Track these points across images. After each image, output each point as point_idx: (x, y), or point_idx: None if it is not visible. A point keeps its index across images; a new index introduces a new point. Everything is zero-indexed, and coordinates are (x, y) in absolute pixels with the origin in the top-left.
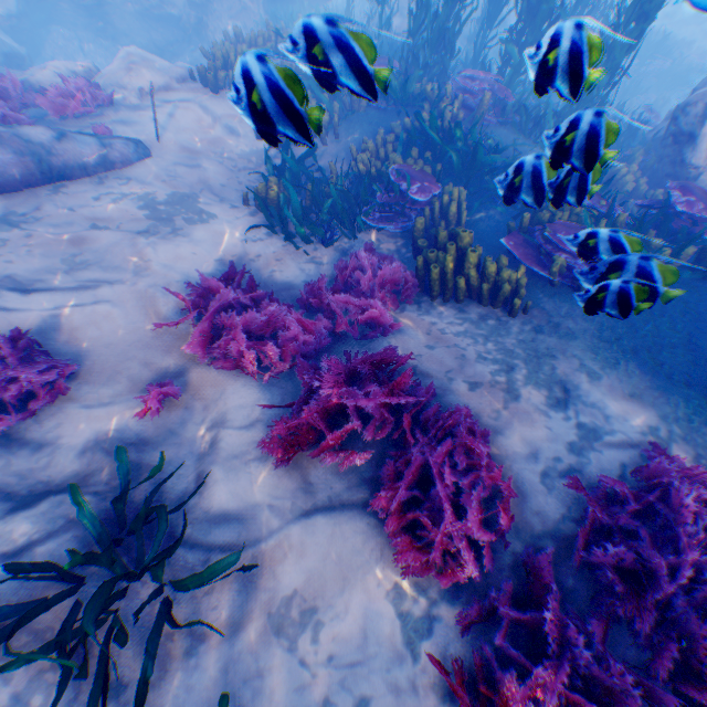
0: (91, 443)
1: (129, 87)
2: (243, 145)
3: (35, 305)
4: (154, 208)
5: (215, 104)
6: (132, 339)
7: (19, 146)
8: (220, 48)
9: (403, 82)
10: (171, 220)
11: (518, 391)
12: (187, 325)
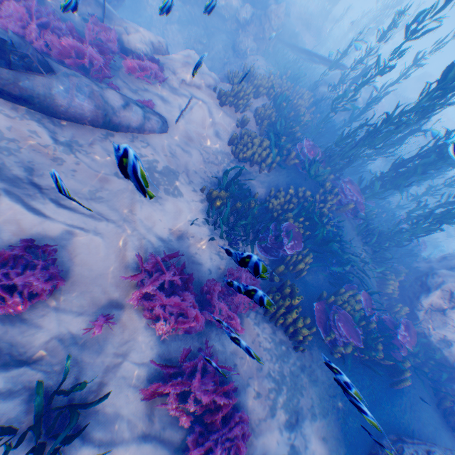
0: (55, 336)
1: (177, 74)
2: (219, 146)
3: (62, 219)
4: (153, 173)
5: (217, 112)
6: (104, 270)
7: (100, 103)
8: (238, 76)
9: (317, 174)
10: (159, 187)
11: (276, 410)
12: (136, 273)
